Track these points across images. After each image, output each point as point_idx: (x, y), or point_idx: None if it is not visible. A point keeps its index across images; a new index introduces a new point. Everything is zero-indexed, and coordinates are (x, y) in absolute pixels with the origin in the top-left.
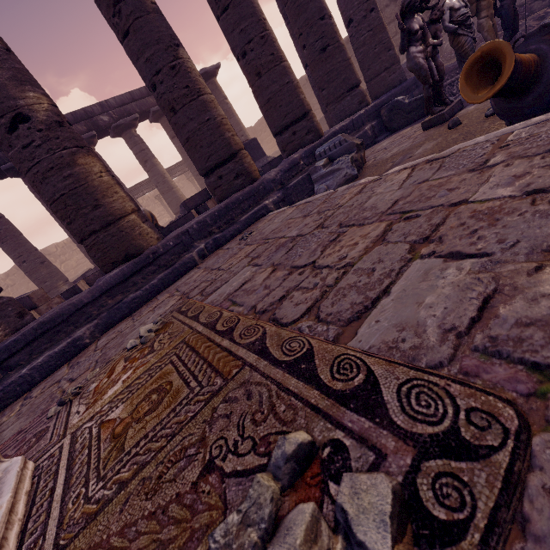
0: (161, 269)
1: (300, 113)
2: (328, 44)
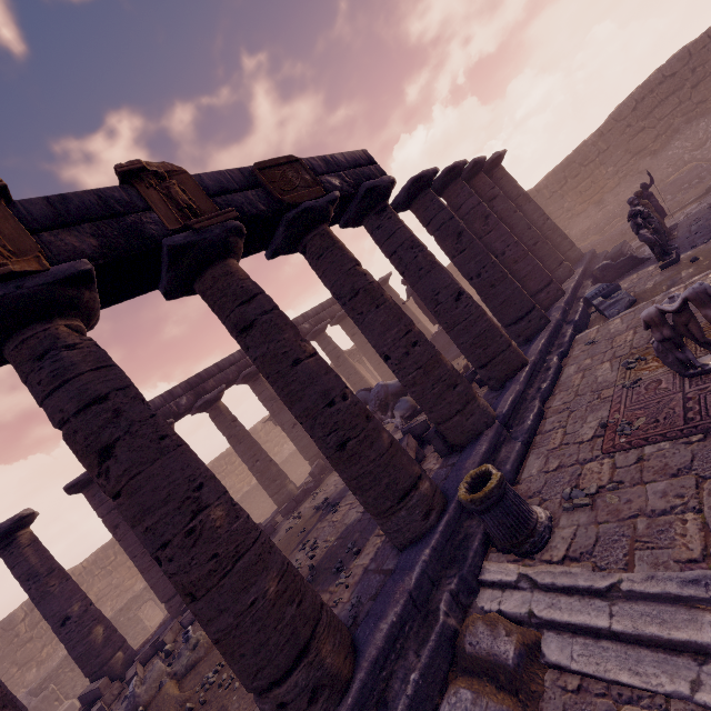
0: (539, 374)
1: (549, 280)
2: (537, 241)
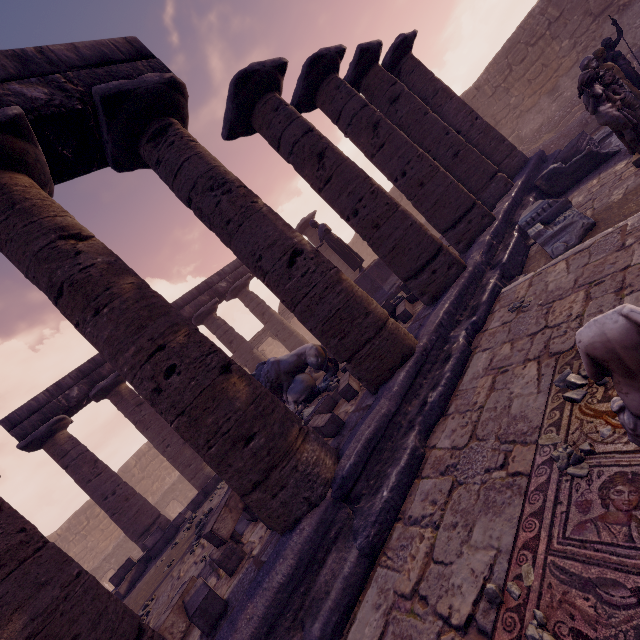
0: (434, 366)
1: (470, 203)
2: (459, 150)
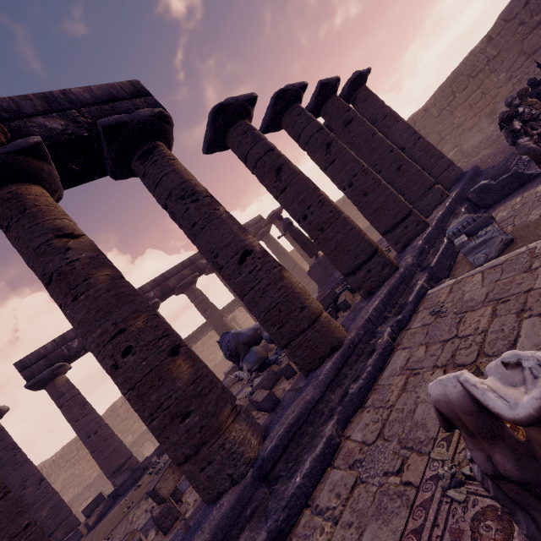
0: (360, 358)
1: (406, 211)
2: (401, 164)
